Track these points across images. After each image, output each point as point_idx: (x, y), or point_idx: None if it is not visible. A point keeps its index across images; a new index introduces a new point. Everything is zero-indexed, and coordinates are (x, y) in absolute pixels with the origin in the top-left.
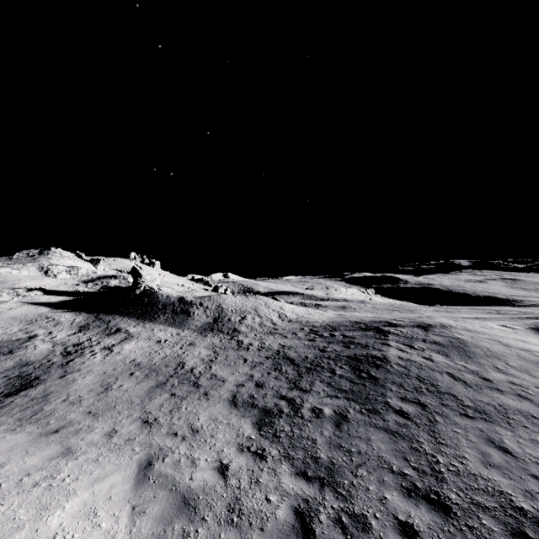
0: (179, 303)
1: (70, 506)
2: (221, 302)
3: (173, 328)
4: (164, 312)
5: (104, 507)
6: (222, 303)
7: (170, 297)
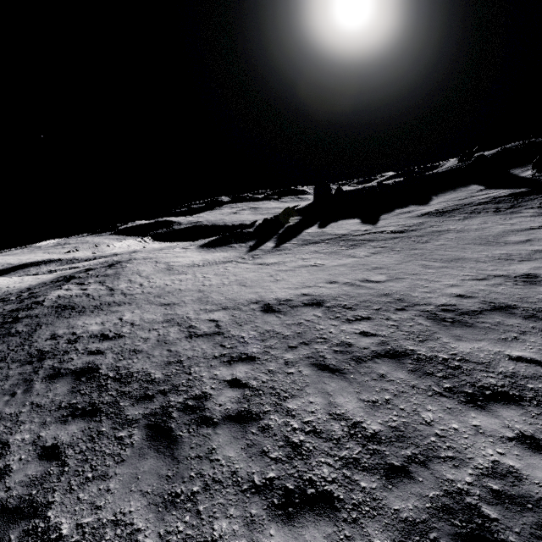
0: None
1: None
2: None
3: None
4: None
5: None
6: None
7: None
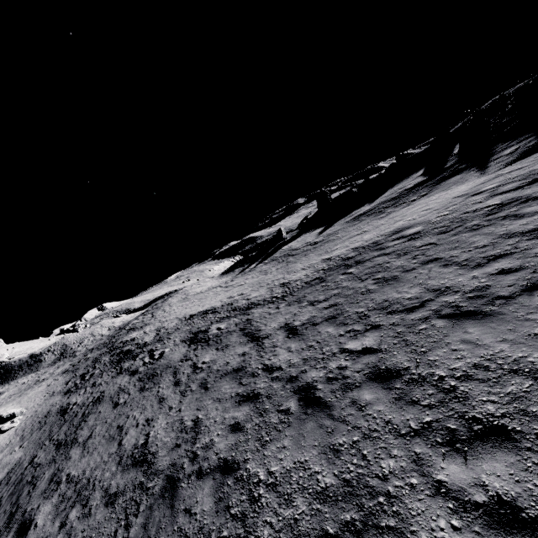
0: (31, 359)
1: (2, 409)
2: (65, 342)
3: (32, 374)
4: (21, 369)
5: (12, 405)
6: (66, 342)
7: (22, 359)
